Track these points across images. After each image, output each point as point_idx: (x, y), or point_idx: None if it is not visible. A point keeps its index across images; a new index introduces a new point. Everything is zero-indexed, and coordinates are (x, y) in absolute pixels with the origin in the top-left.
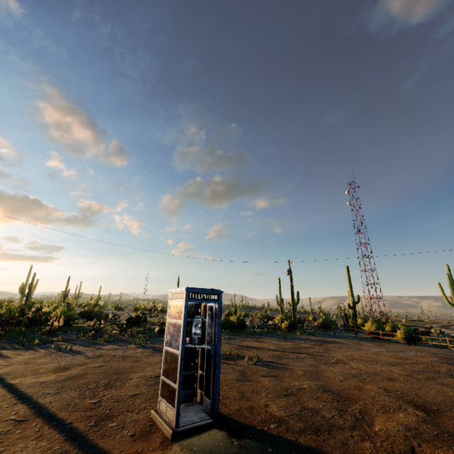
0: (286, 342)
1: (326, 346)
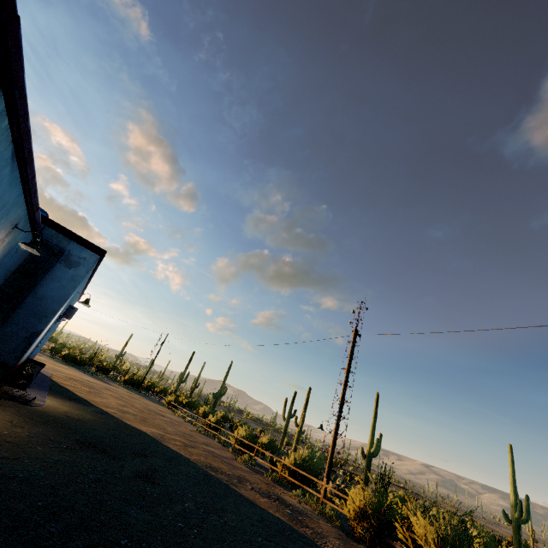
0: (71, 369)
1: (81, 374)
